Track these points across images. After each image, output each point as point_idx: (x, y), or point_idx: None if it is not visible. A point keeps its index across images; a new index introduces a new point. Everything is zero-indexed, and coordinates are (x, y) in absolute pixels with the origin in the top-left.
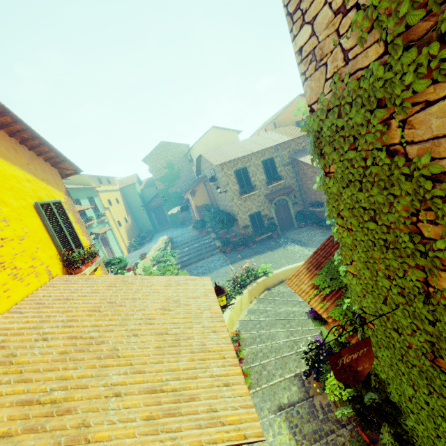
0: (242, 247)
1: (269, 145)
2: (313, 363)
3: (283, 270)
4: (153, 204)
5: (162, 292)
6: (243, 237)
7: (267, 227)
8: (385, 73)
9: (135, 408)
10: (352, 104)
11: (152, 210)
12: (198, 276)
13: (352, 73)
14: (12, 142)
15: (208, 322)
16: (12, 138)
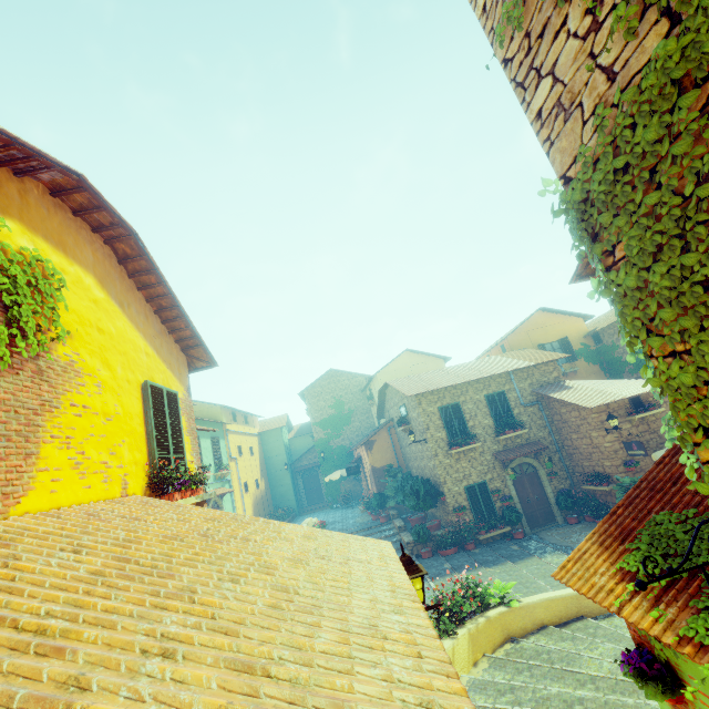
0: (454, 550)
1: (496, 371)
2: None
3: (542, 597)
4: (304, 463)
5: (299, 542)
6: (455, 530)
7: (500, 515)
8: (679, 42)
9: (197, 687)
10: (634, 128)
11: (300, 474)
12: None
13: (625, 87)
14: (146, 308)
15: (383, 595)
16: (149, 304)
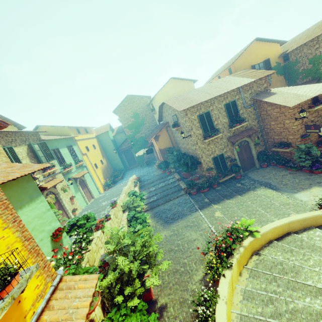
0: (207, 189)
1: (231, 88)
2: None
3: (271, 227)
4: (123, 147)
5: None
6: (207, 179)
7: (229, 168)
8: None
9: None
10: None
11: (122, 153)
12: (168, 222)
13: None
14: None
15: None
16: None
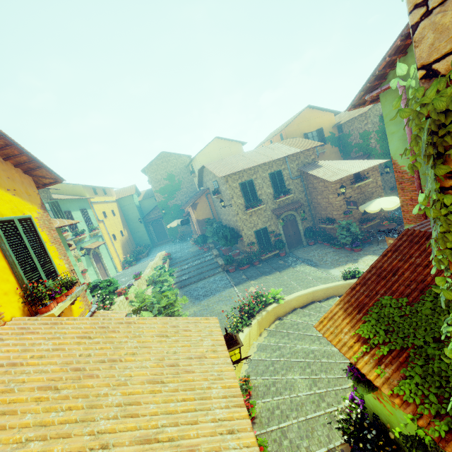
0: (247, 266)
1: (277, 157)
2: (356, 441)
3: (296, 295)
4: (152, 217)
5: (154, 346)
6: (248, 255)
7: (274, 244)
8: None
9: None
10: None
11: (150, 223)
12: (199, 299)
13: None
14: None
15: (220, 408)
16: None
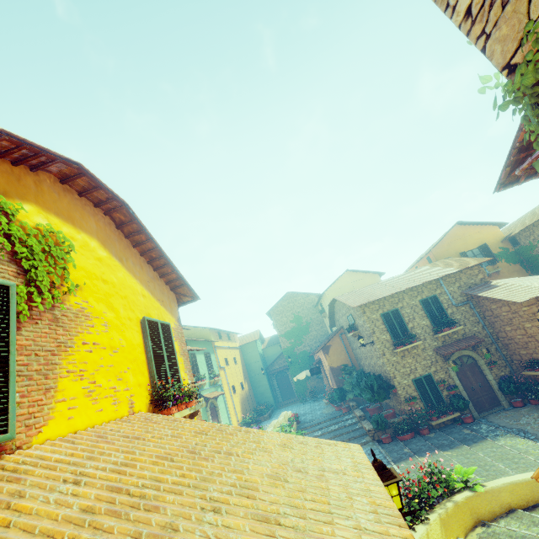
0: (410, 435)
1: (426, 279)
2: None
3: (506, 481)
4: (276, 367)
5: (276, 452)
6: (409, 418)
7: (448, 402)
8: None
9: None
10: None
11: (274, 376)
12: None
13: None
14: (141, 260)
15: (366, 519)
16: (142, 257)
